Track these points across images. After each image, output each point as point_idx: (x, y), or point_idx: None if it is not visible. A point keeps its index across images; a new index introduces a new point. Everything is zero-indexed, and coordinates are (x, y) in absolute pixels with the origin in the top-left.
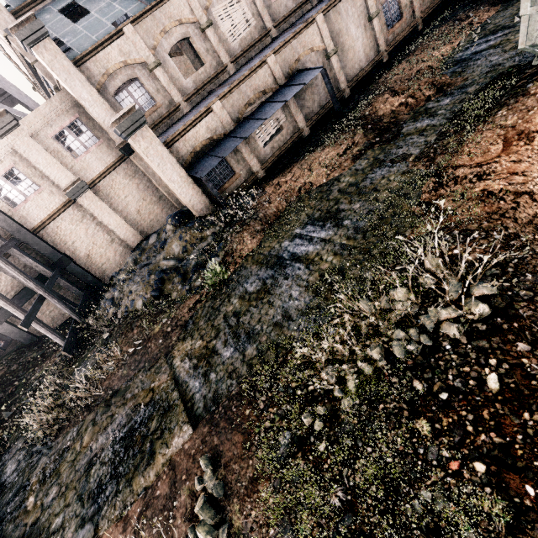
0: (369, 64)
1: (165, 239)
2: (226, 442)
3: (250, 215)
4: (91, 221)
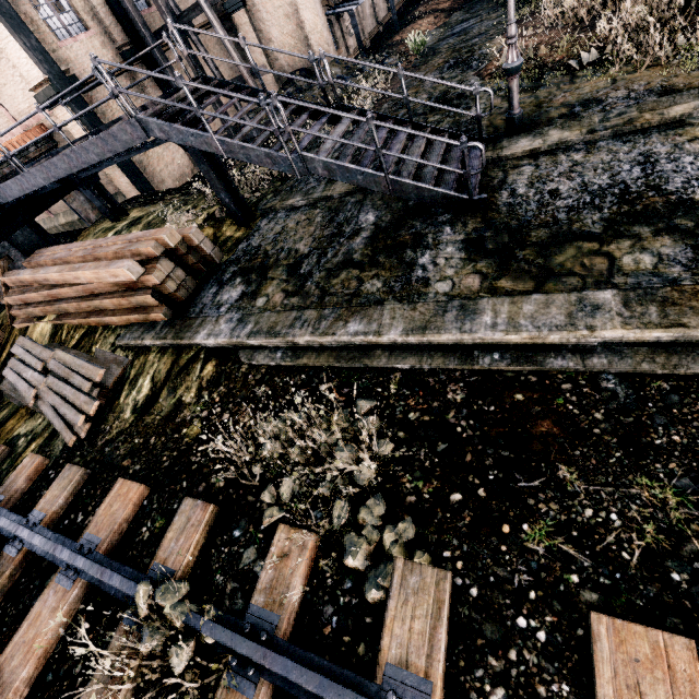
0: (387, 15)
1: (299, 87)
2: (529, 19)
3: (396, 42)
4: (193, 75)
